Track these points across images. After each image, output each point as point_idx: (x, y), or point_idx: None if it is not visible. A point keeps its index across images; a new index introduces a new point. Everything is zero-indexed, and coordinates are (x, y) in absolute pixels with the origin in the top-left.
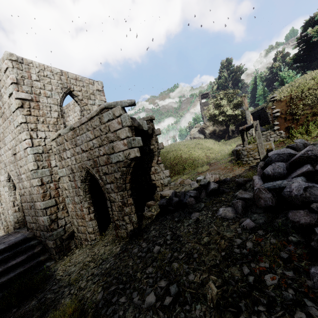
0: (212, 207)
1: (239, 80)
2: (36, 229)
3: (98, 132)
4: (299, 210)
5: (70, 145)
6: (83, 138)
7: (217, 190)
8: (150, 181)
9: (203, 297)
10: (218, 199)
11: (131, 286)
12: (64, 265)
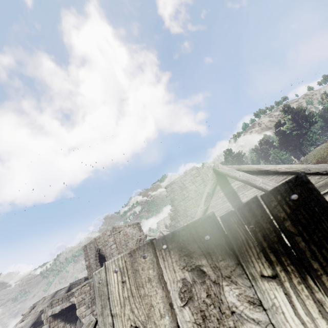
0: None
1: (243, 161)
2: None
3: None
4: None
5: None
6: None
7: None
8: None
9: None
10: None
11: None
12: None
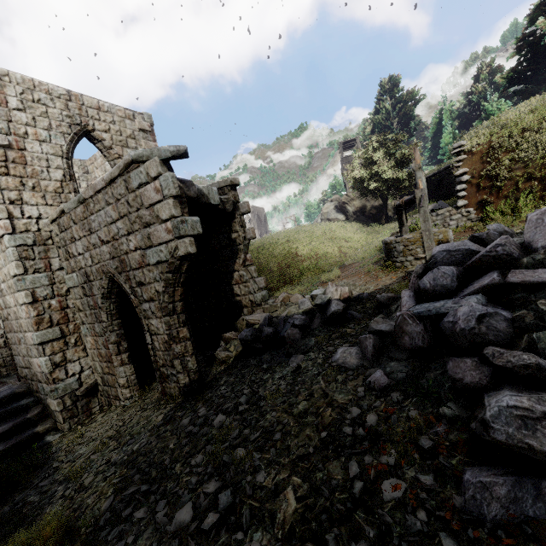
0: (328, 346)
1: (411, 117)
2: (30, 378)
3: (125, 208)
4: (465, 358)
5: (81, 231)
6: (101, 218)
7: (343, 314)
8: (232, 296)
9: (271, 518)
10: (341, 331)
11: (161, 488)
12: (72, 442)
